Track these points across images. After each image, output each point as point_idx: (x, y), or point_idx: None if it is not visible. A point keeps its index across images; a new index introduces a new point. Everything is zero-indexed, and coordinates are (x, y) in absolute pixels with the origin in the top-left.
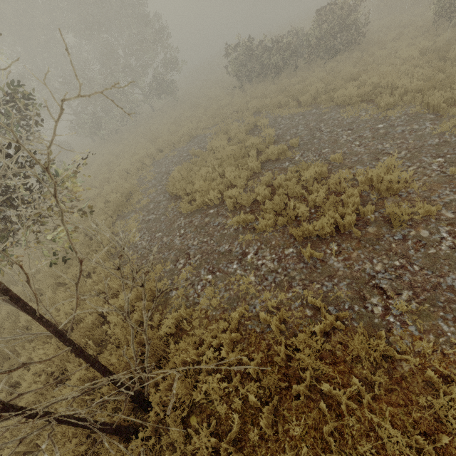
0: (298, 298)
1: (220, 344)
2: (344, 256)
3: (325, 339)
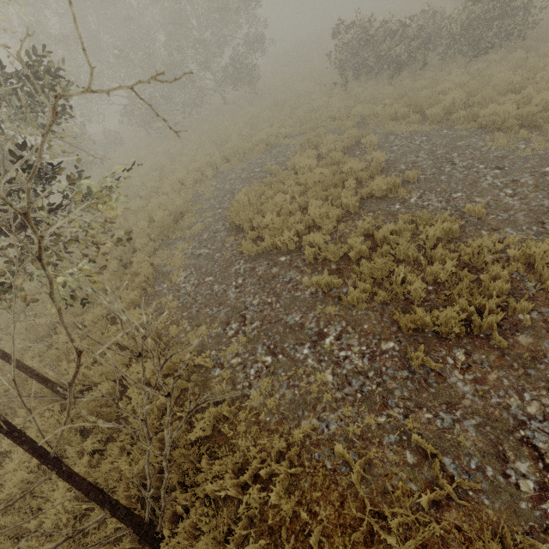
0: (396, 428)
1: (271, 473)
2: (475, 375)
3: (433, 513)
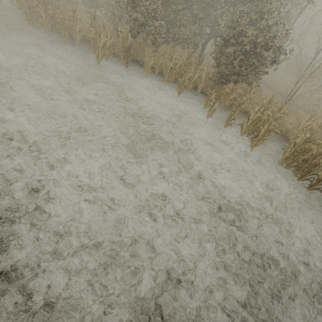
0: None
1: None
2: None
3: None
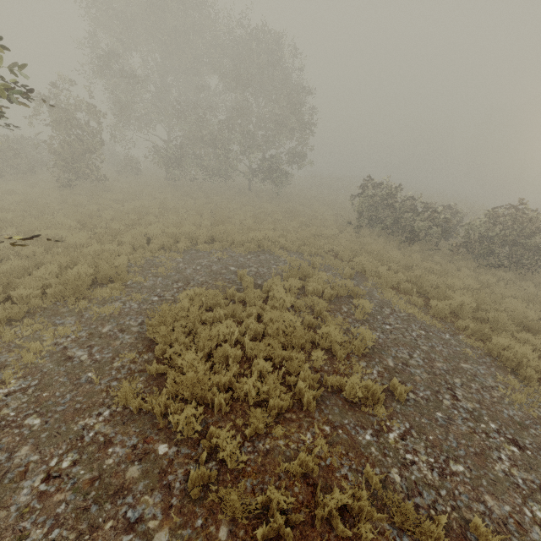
0: None
1: None
2: None
3: None
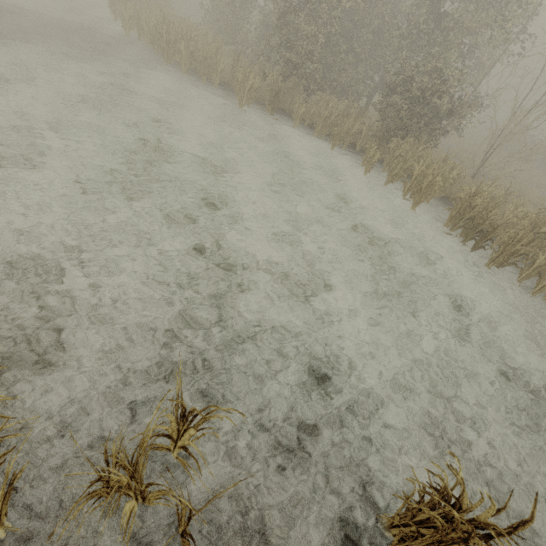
0: None
1: None
2: None
3: None
